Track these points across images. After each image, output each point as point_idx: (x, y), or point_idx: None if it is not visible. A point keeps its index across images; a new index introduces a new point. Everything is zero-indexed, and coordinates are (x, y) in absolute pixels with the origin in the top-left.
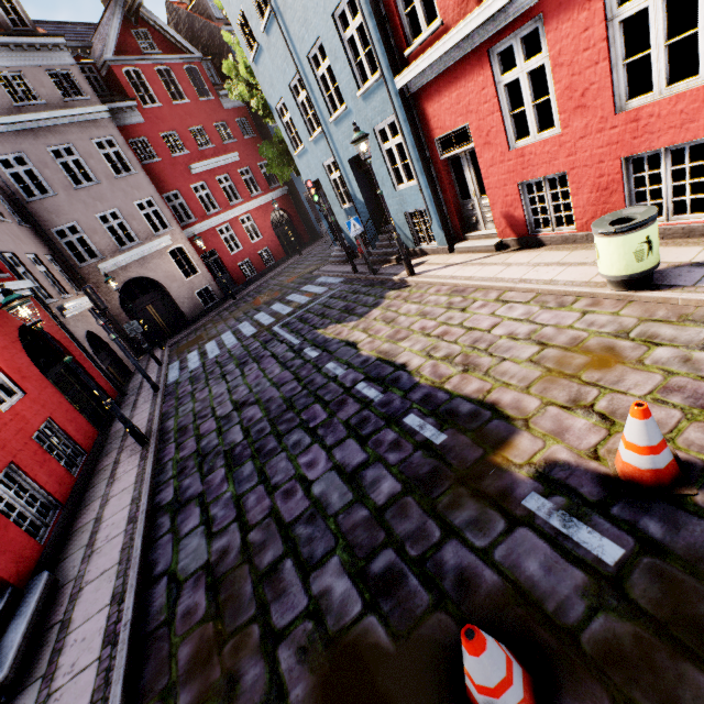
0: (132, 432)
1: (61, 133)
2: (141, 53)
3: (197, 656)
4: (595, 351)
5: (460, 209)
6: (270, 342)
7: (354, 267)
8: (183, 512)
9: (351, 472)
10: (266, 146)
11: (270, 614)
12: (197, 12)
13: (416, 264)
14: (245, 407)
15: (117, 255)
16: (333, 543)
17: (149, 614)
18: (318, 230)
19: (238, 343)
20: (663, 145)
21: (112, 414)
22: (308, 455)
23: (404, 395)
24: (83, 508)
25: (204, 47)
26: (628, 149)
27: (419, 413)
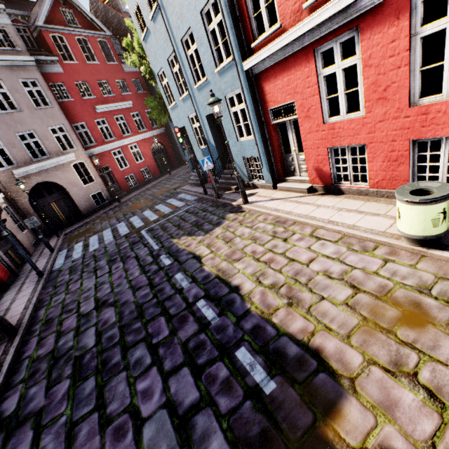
0: (0, 325)
1: None
2: (66, 25)
3: None
4: (404, 304)
5: (283, 159)
6: (136, 244)
7: (205, 190)
8: (16, 434)
9: (182, 415)
10: (150, 100)
11: None
12: (111, 6)
13: (249, 194)
14: (104, 307)
15: (30, 164)
16: None
17: None
18: (184, 158)
19: (113, 241)
20: (446, 135)
21: (1, 293)
22: (146, 381)
23: (237, 322)
24: None
25: (113, 29)
26: (417, 134)
27: (250, 347)
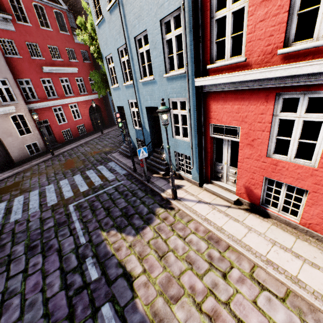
0: None
1: None
2: None
3: None
4: None
5: (212, 165)
6: (62, 226)
7: (135, 168)
8: None
9: None
10: (95, 74)
11: None
12: None
13: (176, 186)
14: None
15: None
16: None
17: None
18: (115, 120)
19: (38, 212)
20: None
21: None
22: None
23: None
24: None
25: (70, 5)
26: None
27: None
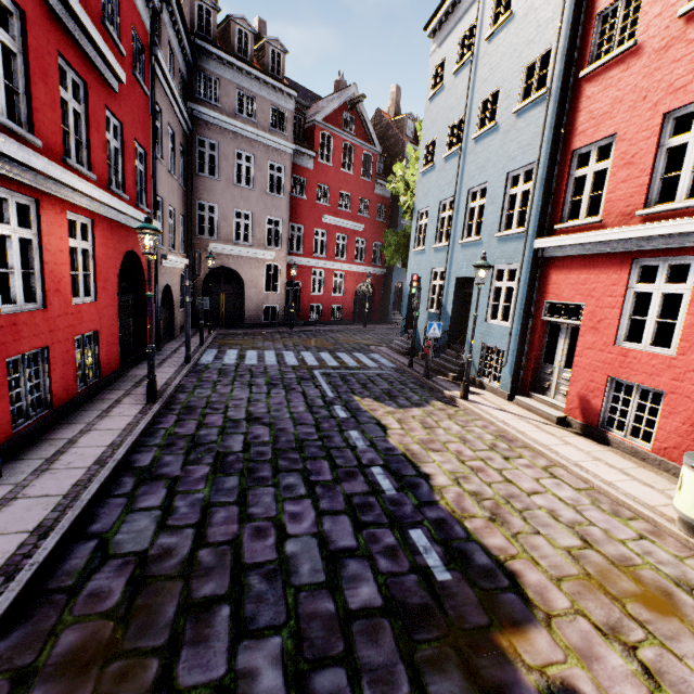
0: (150, 384)
1: (252, 145)
2: (341, 128)
3: (78, 653)
4: (648, 585)
5: (537, 368)
6: (305, 380)
7: (411, 362)
8: (149, 484)
9: (333, 551)
10: (392, 233)
11: (178, 657)
12: (395, 125)
13: (471, 391)
14: (257, 423)
15: (228, 244)
16: (283, 620)
17: (58, 568)
18: (390, 316)
19: (276, 365)
20: None
21: (139, 359)
22: (296, 506)
23: (418, 505)
24: (65, 423)
25: (385, 147)
26: None
27: (429, 533)
